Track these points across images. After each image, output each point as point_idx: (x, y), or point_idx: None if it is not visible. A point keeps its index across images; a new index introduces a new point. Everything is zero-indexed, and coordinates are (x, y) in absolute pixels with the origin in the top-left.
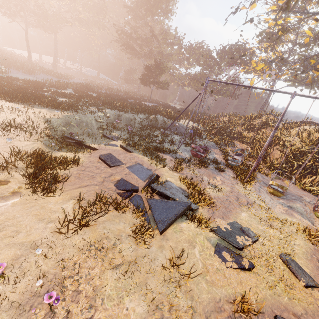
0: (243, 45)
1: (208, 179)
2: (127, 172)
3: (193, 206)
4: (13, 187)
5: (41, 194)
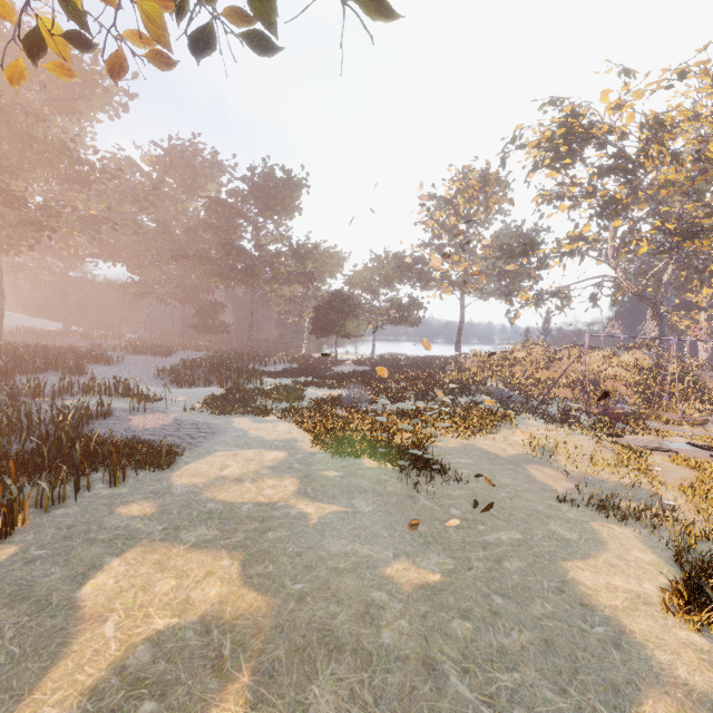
0: (424, 257)
1: None
2: (685, 451)
3: None
4: None
5: None
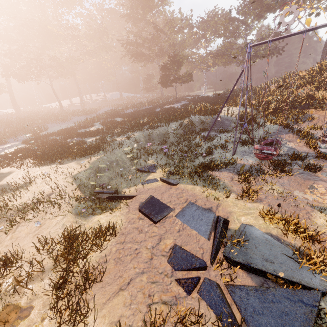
0: None
1: (302, 193)
2: (179, 225)
3: (318, 282)
4: (35, 320)
5: (70, 325)
